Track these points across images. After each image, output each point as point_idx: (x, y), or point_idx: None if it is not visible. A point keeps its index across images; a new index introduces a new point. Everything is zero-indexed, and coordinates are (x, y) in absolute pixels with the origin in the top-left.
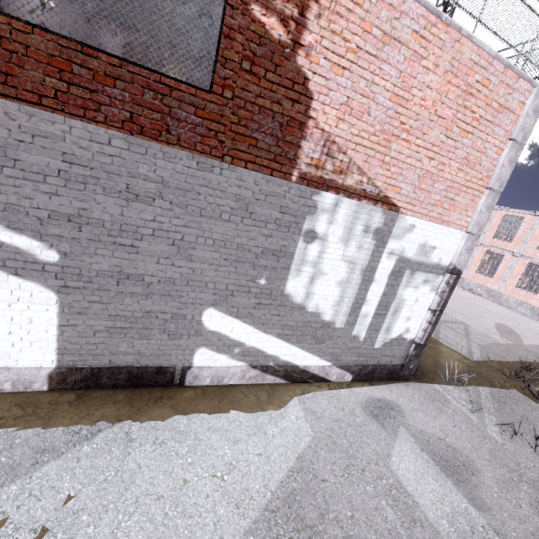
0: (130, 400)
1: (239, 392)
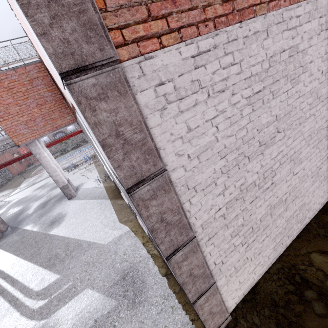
0: (115, 195)
1: (125, 211)
